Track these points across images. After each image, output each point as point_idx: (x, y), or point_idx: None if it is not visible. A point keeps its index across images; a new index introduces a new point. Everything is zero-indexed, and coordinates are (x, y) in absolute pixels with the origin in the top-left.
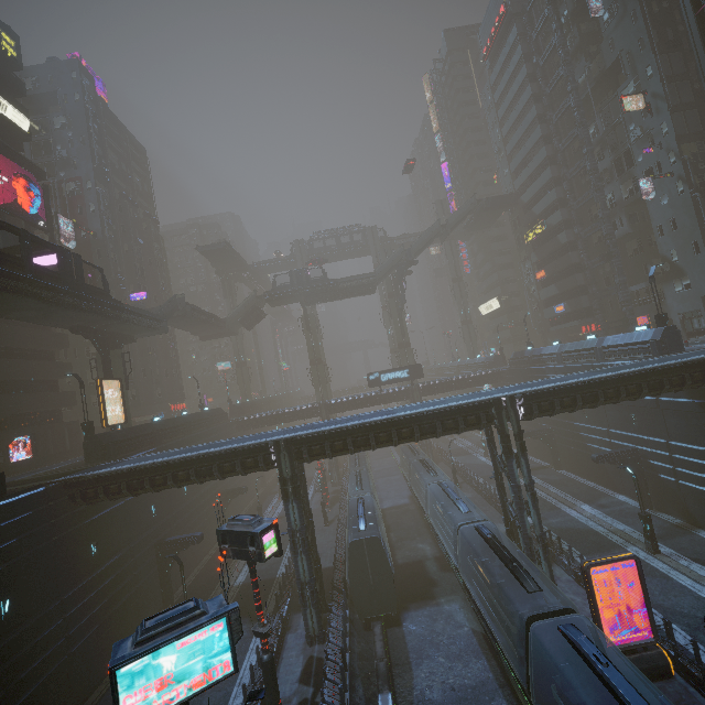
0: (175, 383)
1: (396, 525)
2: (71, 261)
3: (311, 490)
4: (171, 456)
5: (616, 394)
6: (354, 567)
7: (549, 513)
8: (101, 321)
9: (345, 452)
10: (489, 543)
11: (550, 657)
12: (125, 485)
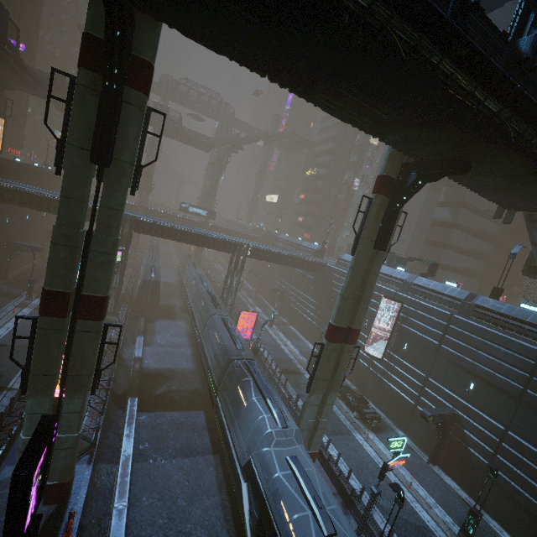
0: (19, 132)
1: (164, 290)
2: (2, 15)
3: None
4: (57, 195)
5: (287, 262)
6: (141, 291)
7: (242, 306)
8: (2, 67)
9: (162, 236)
10: (210, 296)
11: (214, 326)
12: (18, 198)
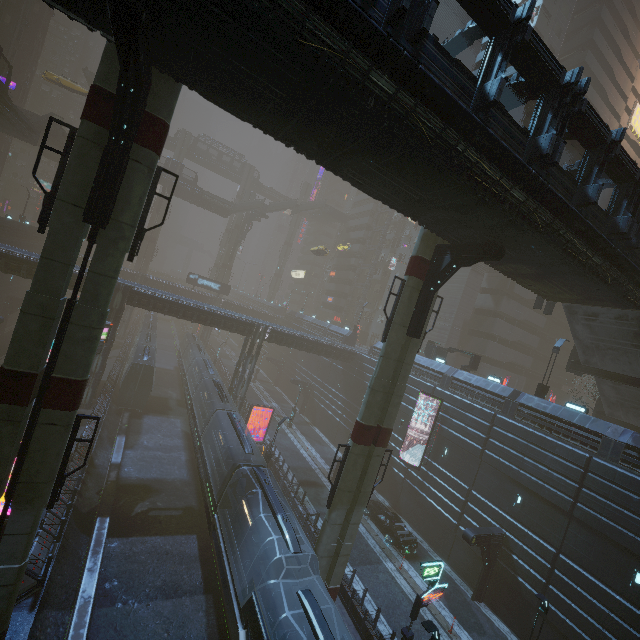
0: None
1: (158, 378)
2: None
3: None
4: (32, 255)
5: (312, 348)
6: (129, 378)
7: (255, 401)
8: None
9: (161, 311)
10: (216, 386)
11: (218, 424)
12: None
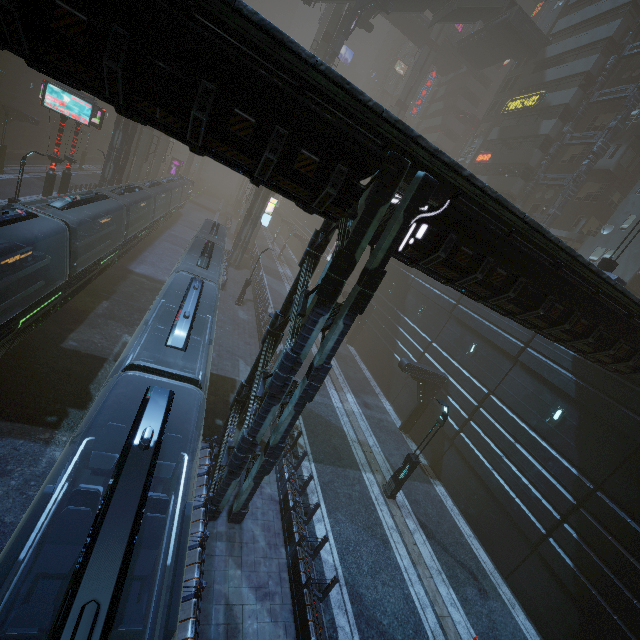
0: None
1: (124, 297)
2: None
3: (54, 194)
4: None
5: (559, 318)
6: None
7: None
8: None
9: None
10: (115, 470)
11: None
12: None
